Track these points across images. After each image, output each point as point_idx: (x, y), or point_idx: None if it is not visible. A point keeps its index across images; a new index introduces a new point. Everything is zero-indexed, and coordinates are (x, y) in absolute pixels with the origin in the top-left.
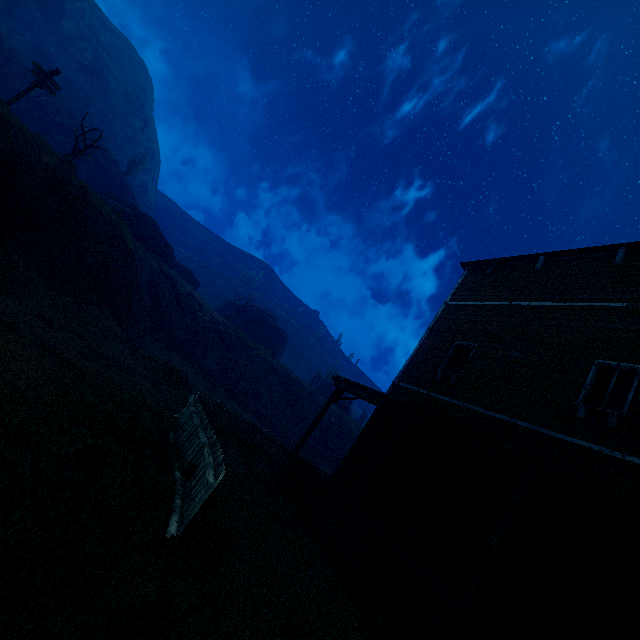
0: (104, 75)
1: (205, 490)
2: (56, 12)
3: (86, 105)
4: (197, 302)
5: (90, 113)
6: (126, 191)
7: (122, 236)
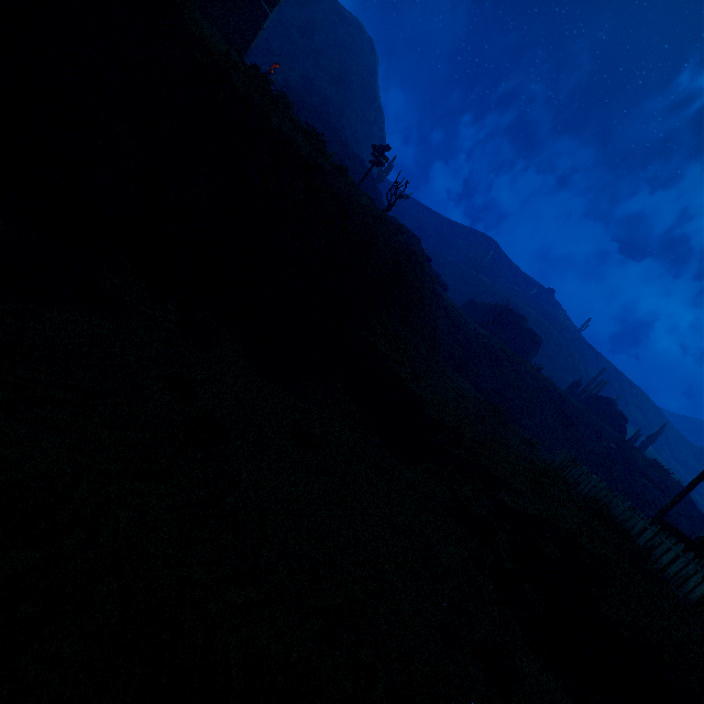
0: (348, 78)
1: (698, 579)
2: (309, 29)
3: (339, 119)
4: (460, 315)
5: (342, 126)
6: (379, 201)
7: (432, 281)
